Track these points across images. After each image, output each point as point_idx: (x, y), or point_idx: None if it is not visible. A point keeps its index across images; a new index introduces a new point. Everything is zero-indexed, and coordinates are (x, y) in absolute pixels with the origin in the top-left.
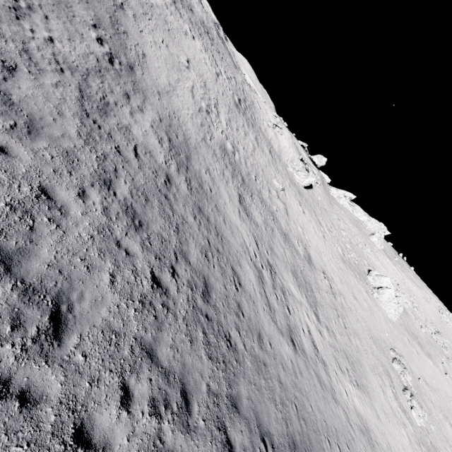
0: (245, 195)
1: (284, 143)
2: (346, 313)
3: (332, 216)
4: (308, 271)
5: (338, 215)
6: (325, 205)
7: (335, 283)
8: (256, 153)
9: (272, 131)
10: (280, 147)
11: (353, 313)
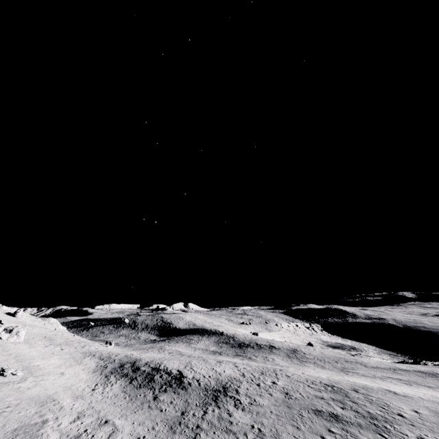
0: None
1: None
2: None
3: None
4: None
5: None
6: None
7: None
8: None
9: None
10: None
11: None
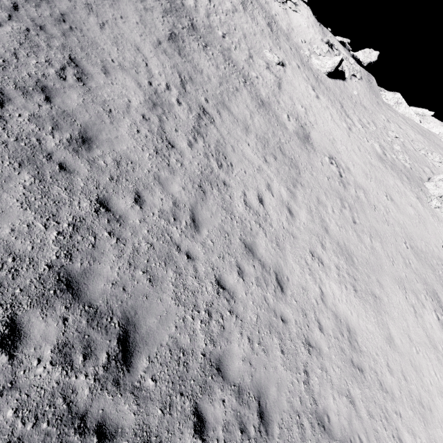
0: (189, 39)
1: (300, 21)
2: (363, 208)
3: (377, 116)
4: (296, 147)
5: (389, 118)
6: (366, 102)
7: (353, 175)
8: (238, 16)
9: (280, 5)
10: (291, 25)
11: (379, 212)
